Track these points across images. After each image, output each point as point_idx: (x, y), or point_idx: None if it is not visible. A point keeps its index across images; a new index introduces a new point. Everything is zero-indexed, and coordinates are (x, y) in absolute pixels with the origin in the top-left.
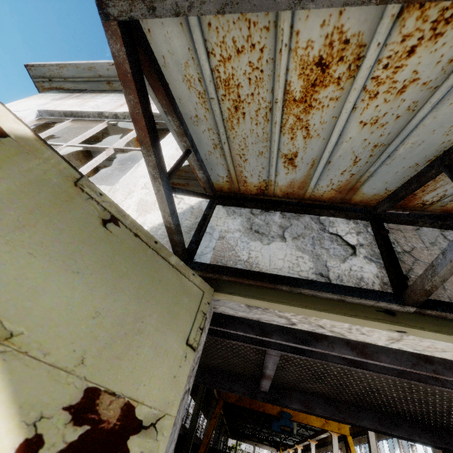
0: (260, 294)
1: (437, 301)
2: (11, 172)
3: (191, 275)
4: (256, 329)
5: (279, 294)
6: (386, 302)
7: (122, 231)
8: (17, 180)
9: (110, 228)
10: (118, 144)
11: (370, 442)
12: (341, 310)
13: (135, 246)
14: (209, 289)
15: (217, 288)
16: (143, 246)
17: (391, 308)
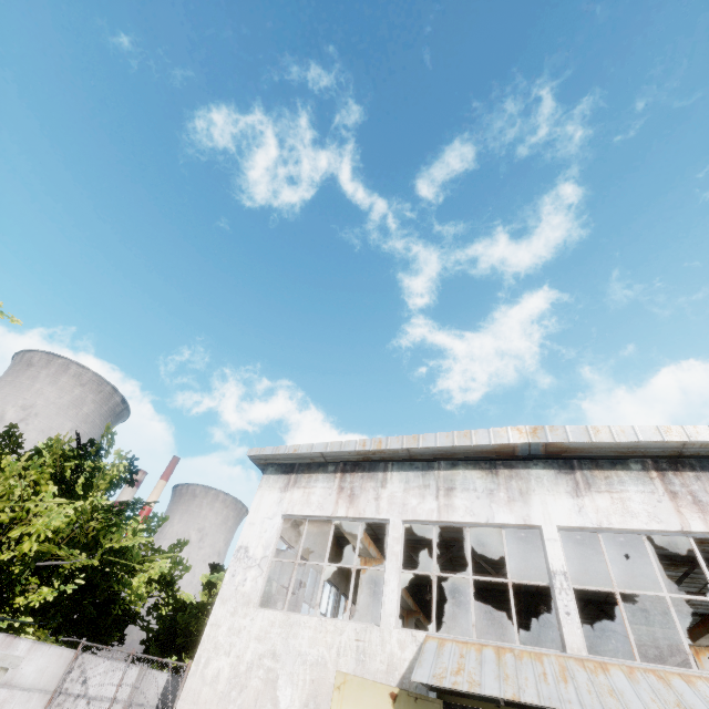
0: (458, 700)
1: (511, 702)
2: (402, 703)
3: (436, 700)
4: (461, 705)
5: (464, 700)
6: (496, 704)
7: (418, 700)
8: (403, 704)
9: (417, 701)
10: (356, 561)
11: None
12: (484, 706)
13: (422, 702)
14: (441, 701)
15: (444, 698)
16: (423, 701)
17: (499, 704)
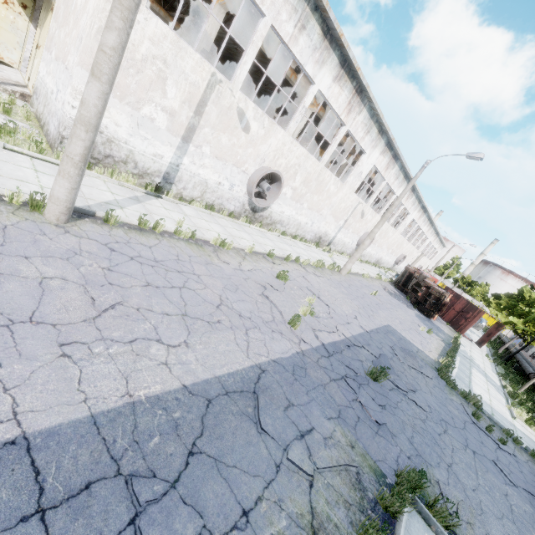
0: None
1: None
2: None
3: None
4: None
5: None
6: None
7: None
8: None
9: None
10: None
11: (340, 168)
12: None
13: None
14: None
15: None
16: None
17: None
